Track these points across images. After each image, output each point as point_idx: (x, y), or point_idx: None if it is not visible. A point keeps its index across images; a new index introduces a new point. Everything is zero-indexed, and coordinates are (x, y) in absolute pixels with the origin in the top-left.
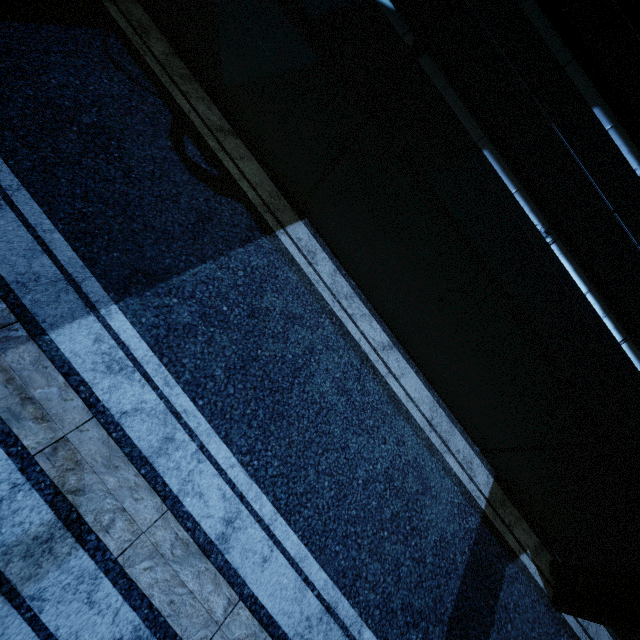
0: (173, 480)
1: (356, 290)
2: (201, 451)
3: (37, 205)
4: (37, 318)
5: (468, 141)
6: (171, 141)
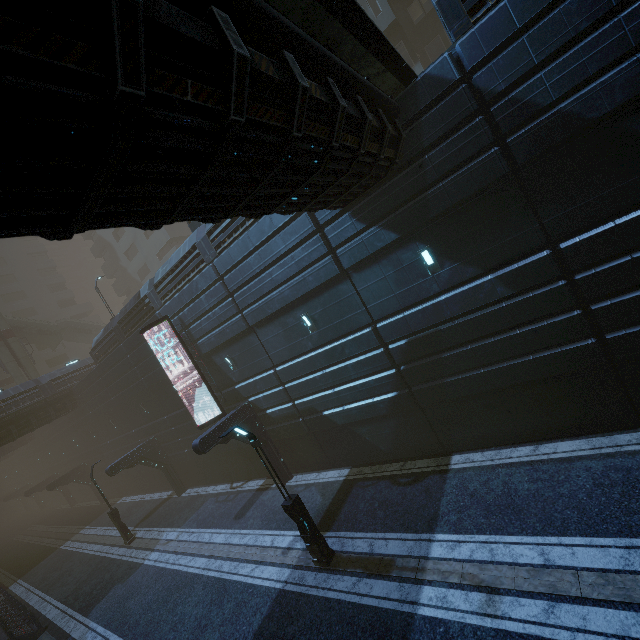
0: (507, 559)
1: (497, 449)
2: (505, 544)
3: (392, 533)
4: (422, 556)
5: (440, 385)
6: (396, 485)
